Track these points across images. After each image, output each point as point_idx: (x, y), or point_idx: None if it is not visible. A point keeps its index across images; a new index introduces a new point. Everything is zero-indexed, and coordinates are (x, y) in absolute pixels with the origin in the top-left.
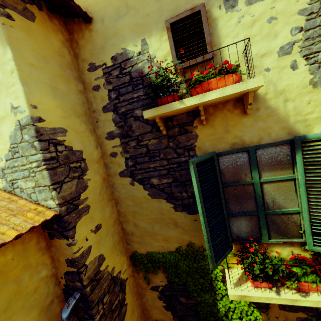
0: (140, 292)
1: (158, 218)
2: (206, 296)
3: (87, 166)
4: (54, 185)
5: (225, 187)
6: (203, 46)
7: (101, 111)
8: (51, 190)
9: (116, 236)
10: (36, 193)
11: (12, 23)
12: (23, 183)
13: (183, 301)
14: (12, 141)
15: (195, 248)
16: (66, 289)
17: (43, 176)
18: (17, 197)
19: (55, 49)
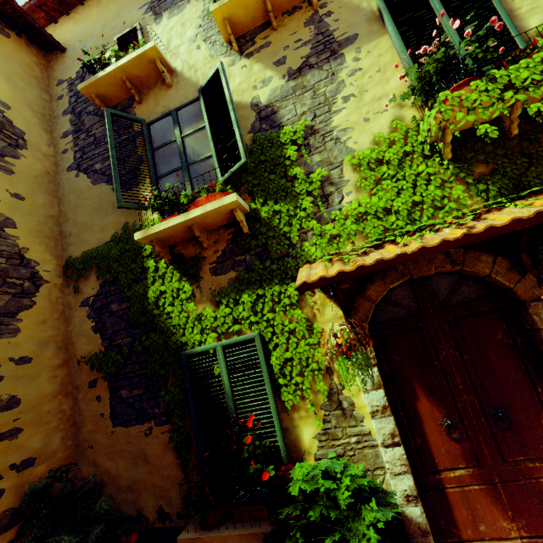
0: (68, 315)
1: (97, 206)
2: (138, 287)
3: (27, 147)
4: None
5: (156, 151)
6: None
7: (61, 115)
8: None
9: (46, 230)
10: None
11: None
12: None
13: (115, 310)
14: None
15: (129, 227)
16: None
17: None
18: None
19: (24, 61)
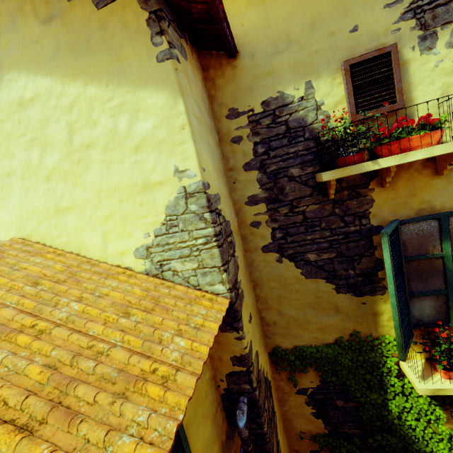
0: (281, 397)
1: (312, 303)
2: (373, 396)
3: (234, 240)
4: (225, 265)
5: (407, 262)
6: (391, 93)
7: (241, 169)
8: (222, 272)
9: (259, 328)
10: (198, 276)
11: (180, 66)
12: (178, 265)
13: (340, 405)
14: (169, 212)
15: (362, 338)
16: (226, 394)
17: (212, 255)
18: (170, 282)
19: (200, 93)
